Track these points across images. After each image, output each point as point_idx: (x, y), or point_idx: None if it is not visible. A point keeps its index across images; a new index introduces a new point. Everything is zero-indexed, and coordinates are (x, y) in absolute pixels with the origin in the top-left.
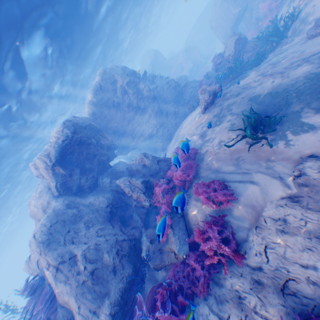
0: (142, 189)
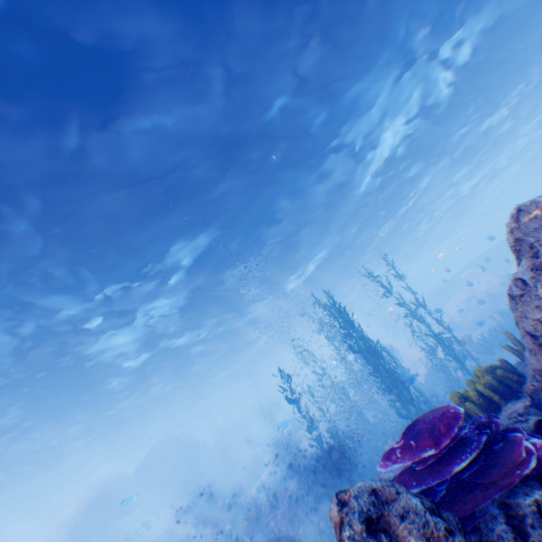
0: None
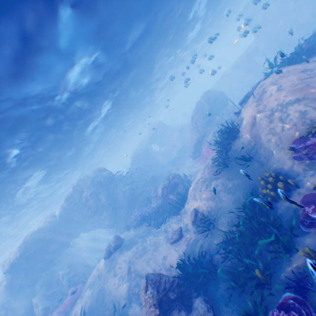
0: (40, 315)
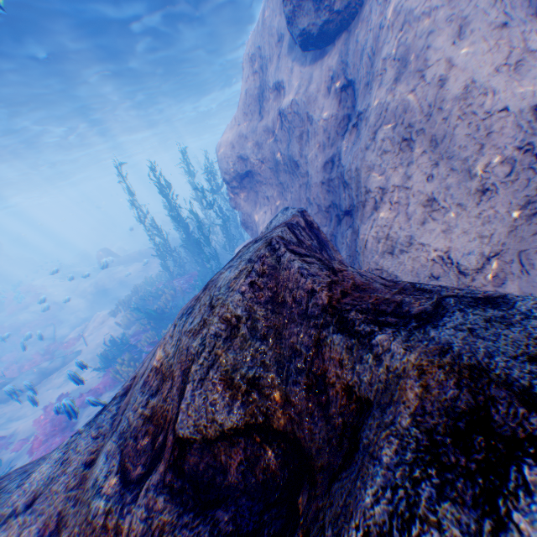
0: None
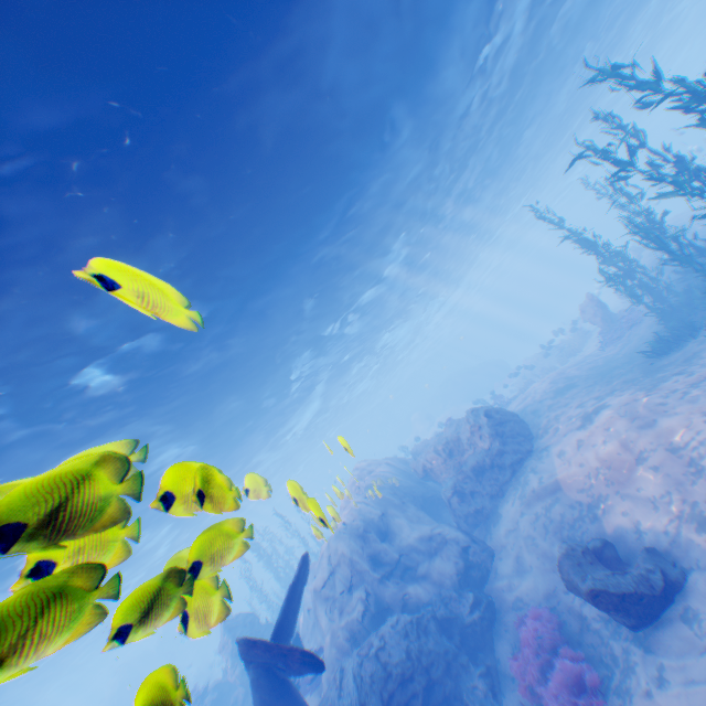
0: None
